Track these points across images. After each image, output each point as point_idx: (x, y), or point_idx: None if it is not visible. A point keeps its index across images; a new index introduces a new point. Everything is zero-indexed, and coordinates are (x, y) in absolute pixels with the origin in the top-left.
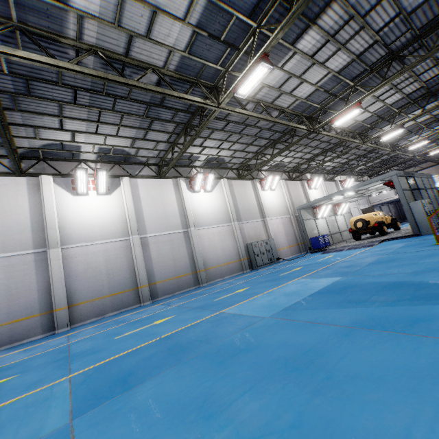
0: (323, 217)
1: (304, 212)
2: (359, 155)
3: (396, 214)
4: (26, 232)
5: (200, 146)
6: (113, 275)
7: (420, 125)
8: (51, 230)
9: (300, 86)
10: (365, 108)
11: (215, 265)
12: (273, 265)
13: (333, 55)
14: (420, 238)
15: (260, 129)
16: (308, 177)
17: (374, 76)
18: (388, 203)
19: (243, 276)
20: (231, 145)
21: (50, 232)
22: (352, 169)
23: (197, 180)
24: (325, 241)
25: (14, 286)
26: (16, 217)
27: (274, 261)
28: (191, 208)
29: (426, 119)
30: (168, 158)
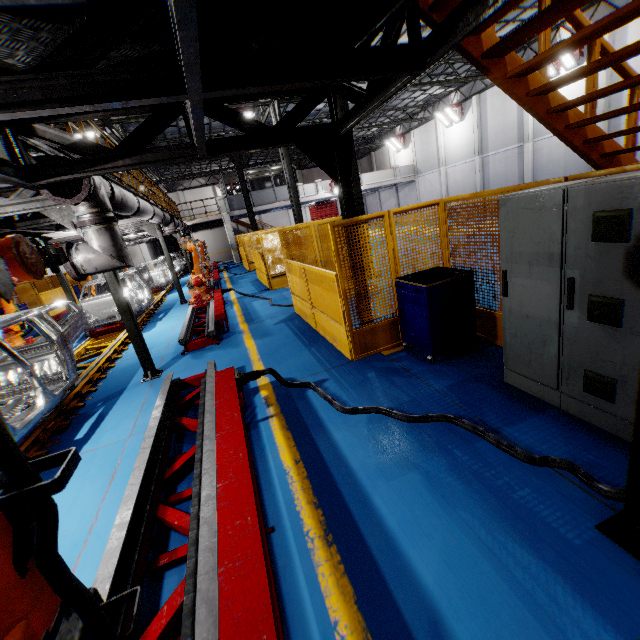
0: None
1: None
2: None
3: None
4: (514, 130)
5: None
6: (569, 168)
7: None
8: (525, 127)
9: None
10: None
11: None
12: None
13: None
14: None
15: None
16: None
17: None
18: None
19: None
20: None
21: (524, 128)
22: None
23: None
24: None
25: (507, 173)
26: (510, 117)
27: None
28: None
29: None
30: None
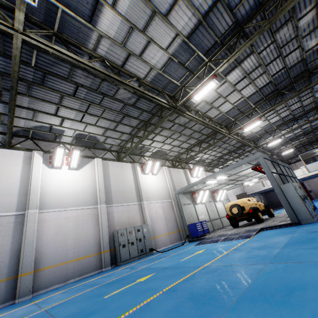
0: (202, 202)
1: (183, 196)
2: (230, 150)
3: (266, 203)
4: None
5: (56, 115)
6: None
7: (273, 127)
8: None
9: (149, 49)
10: (226, 97)
11: (57, 263)
12: (140, 260)
13: (174, 4)
14: (303, 228)
15: (123, 104)
16: (190, 167)
17: (227, 56)
18: (259, 193)
19: (87, 281)
20: (97, 120)
21: None
22: (226, 161)
23: (57, 154)
24: (203, 227)
25: None
26: None
27: (146, 253)
28: (42, 185)
29: (277, 120)
30: (19, 126)
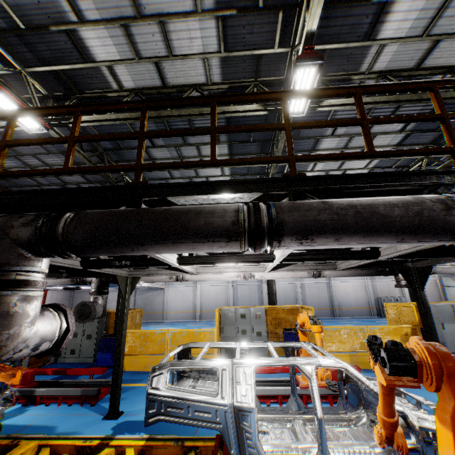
0: None
1: (447, 279)
2: None
3: None
4: None
5: None
6: (286, 300)
7: None
8: None
9: None
10: None
11: (347, 307)
12: None
13: None
14: None
15: None
16: None
17: None
18: None
19: (366, 319)
20: None
21: None
22: None
23: None
24: None
25: (251, 296)
26: None
27: None
28: None
29: None
30: None
